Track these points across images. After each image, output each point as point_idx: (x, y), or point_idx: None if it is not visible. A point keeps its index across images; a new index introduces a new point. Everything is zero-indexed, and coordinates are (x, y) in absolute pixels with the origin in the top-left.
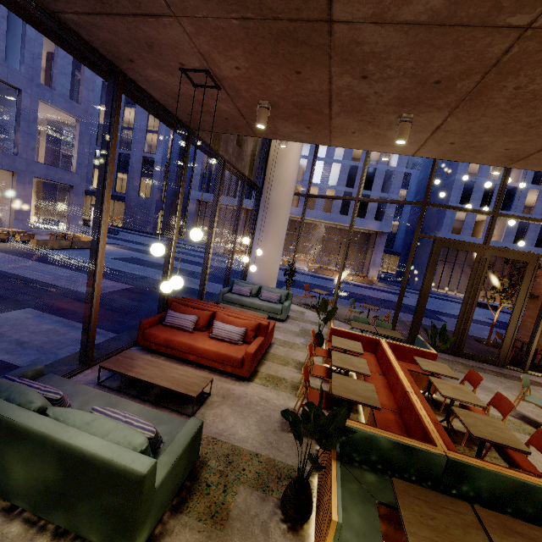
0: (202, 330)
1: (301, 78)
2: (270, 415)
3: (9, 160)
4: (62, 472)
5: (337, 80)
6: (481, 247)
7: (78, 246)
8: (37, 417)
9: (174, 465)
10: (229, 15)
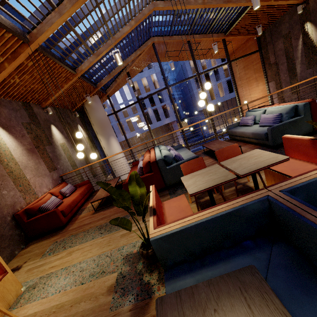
0: None
1: None
2: None
3: None
4: None
5: None
6: None
7: None
8: None
9: None
10: None
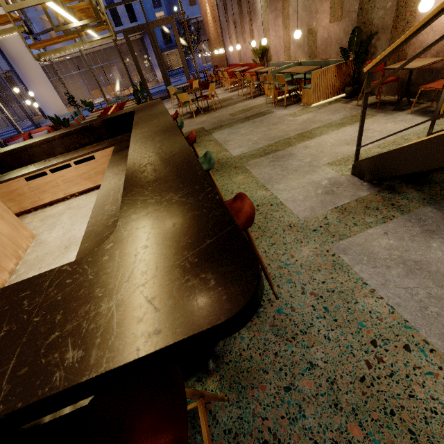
0: None
1: None
2: None
3: None
4: None
5: None
6: (146, 25)
7: None
8: None
9: None
10: None
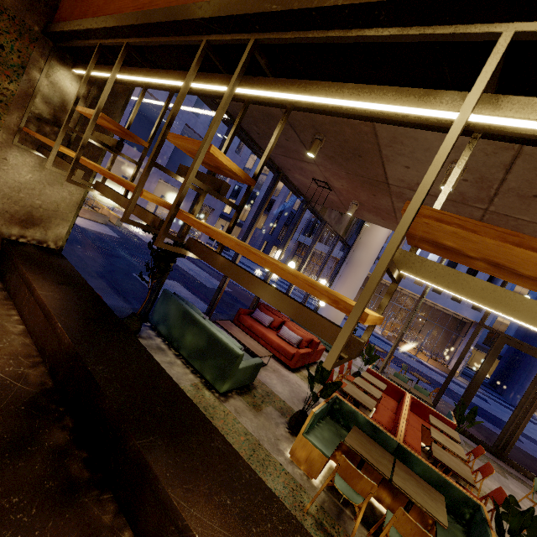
0: (273, 330)
1: (376, 197)
2: (299, 392)
3: None
4: (206, 344)
5: (396, 203)
6: None
7: None
8: (203, 319)
9: (247, 367)
10: (341, 170)
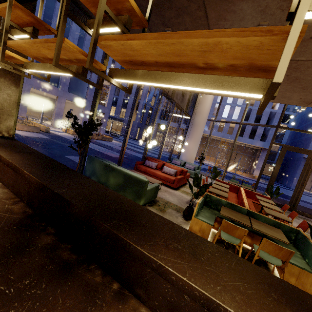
0: (158, 170)
1: None
2: (183, 199)
3: (83, 101)
4: (124, 180)
5: None
6: (311, 152)
7: (104, 139)
8: (118, 167)
9: (151, 188)
10: None
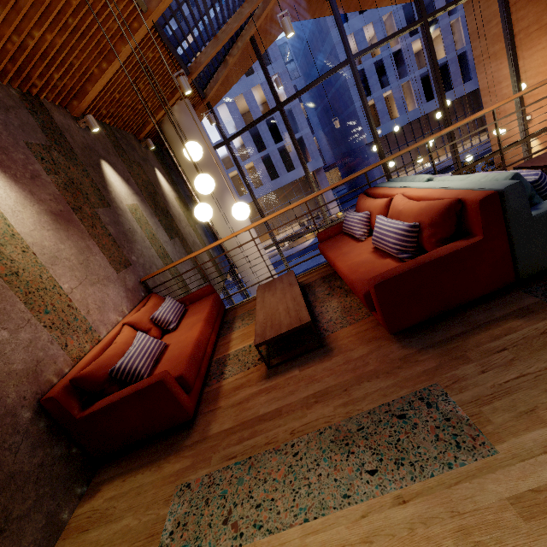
0: None
1: None
2: None
3: None
4: None
5: None
6: None
7: None
8: None
9: None
10: None
